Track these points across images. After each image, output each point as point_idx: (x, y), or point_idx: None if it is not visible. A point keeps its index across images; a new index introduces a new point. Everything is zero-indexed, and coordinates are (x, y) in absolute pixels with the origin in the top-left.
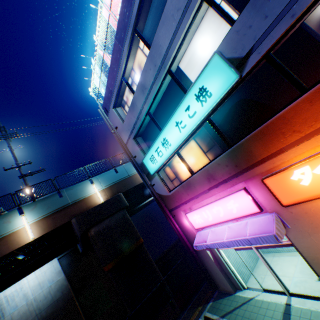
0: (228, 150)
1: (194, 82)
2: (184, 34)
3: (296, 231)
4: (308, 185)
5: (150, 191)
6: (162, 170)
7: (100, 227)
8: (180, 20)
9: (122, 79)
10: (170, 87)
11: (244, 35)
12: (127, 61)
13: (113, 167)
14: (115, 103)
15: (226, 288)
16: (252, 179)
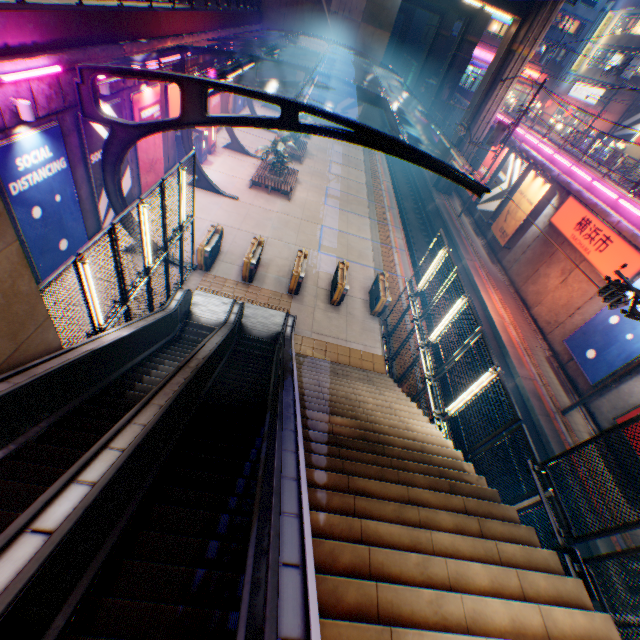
0: None
1: None
2: None
3: None
4: None
5: None
6: None
7: None
8: None
9: None
10: None
11: None
12: None
13: None
14: None
15: None
16: None
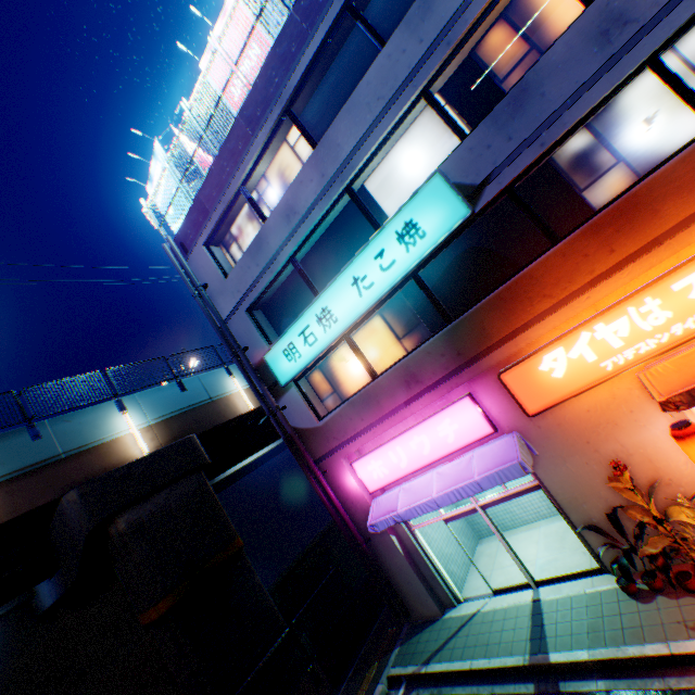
0: (446, 328)
1: (398, 211)
2: (385, 136)
3: (546, 458)
4: (562, 377)
5: (276, 422)
6: (303, 378)
7: (144, 511)
8: (381, 114)
9: (240, 191)
10: (343, 218)
11: (480, 157)
12: (259, 159)
13: (176, 378)
14: (211, 235)
15: (427, 609)
16: (481, 377)
